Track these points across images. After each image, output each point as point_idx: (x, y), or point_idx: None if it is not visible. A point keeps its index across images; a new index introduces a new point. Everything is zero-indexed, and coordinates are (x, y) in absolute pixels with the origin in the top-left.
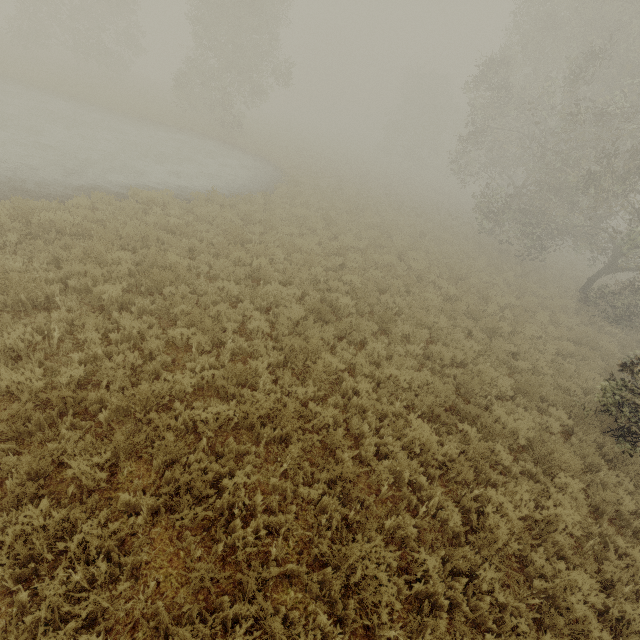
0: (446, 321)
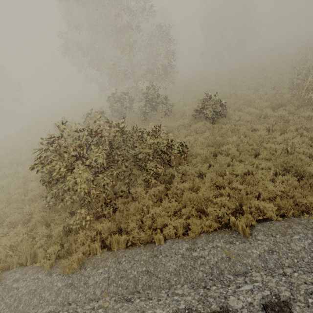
0: (40, 140)
